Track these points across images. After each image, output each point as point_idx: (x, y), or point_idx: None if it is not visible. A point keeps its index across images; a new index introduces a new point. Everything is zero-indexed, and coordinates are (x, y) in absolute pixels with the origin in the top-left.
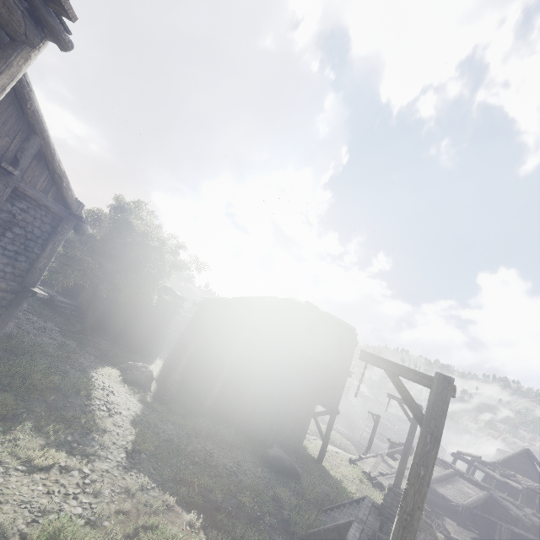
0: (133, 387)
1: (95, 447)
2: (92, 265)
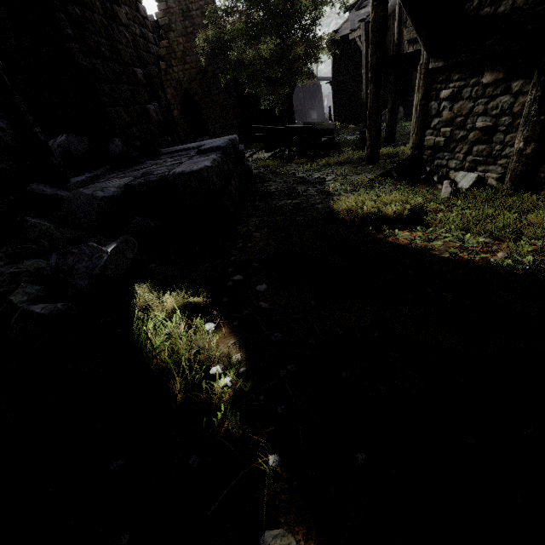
0: (409, 122)
1: None
2: (320, 50)
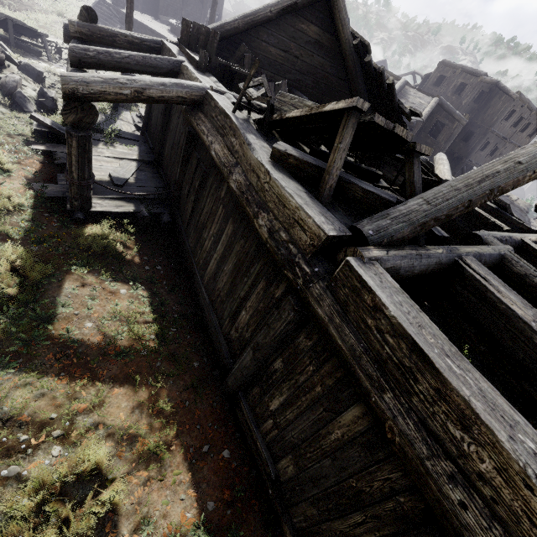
0: None
1: (81, 0)
2: None
